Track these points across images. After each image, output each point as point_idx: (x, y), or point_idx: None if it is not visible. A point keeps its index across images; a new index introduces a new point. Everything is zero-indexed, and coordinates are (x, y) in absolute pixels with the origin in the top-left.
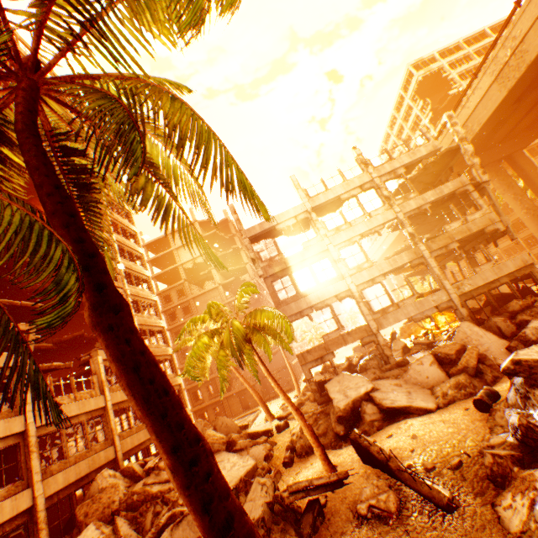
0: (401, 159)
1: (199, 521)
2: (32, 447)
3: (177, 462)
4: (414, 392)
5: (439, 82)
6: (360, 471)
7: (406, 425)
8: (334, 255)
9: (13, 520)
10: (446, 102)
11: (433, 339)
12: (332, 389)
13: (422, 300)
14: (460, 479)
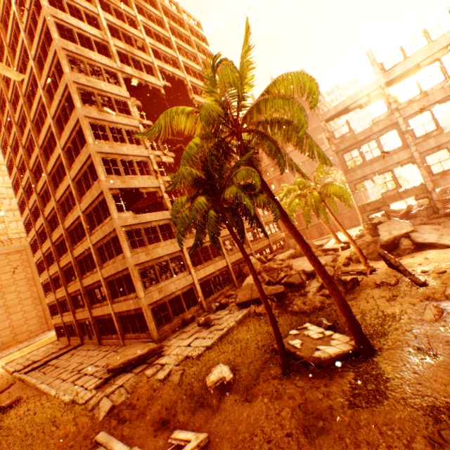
0: None
1: (308, 258)
2: (221, 245)
3: (303, 248)
4: (446, 235)
5: None
6: (384, 270)
7: (425, 253)
8: (401, 128)
9: (223, 268)
10: None
11: None
12: (381, 229)
13: None
14: (438, 278)
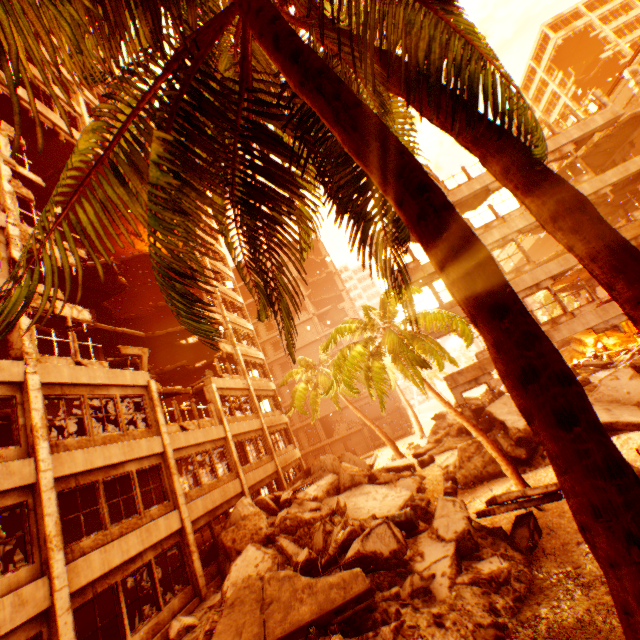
0: (568, 133)
1: None
2: (172, 469)
3: None
4: (615, 408)
5: (584, 45)
6: None
7: (620, 440)
8: None
9: (168, 539)
10: (596, 69)
11: (609, 360)
12: (498, 412)
13: (605, 306)
14: None
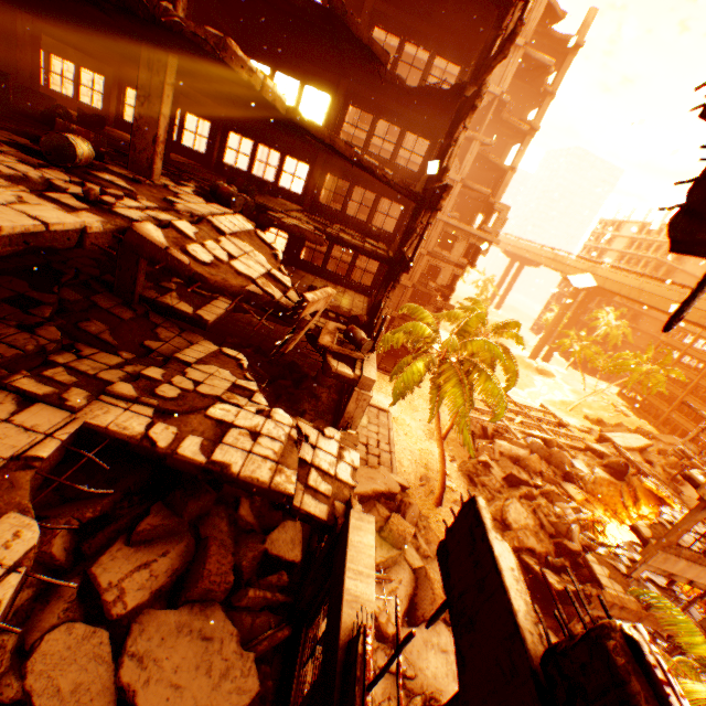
0: None
1: None
2: None
3: None
4: None
5: None
6: None
7: None
8: None
9: None
10: None
11: None
12: None
13: None
14: None
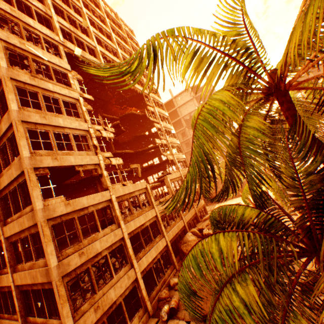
0: None
1: None
2: (160, 222)
3: None
4: None
5: None
6: None
7: None
8: None
9: (163, 249)
10: None
11: None
12: None
13: None
14: None
